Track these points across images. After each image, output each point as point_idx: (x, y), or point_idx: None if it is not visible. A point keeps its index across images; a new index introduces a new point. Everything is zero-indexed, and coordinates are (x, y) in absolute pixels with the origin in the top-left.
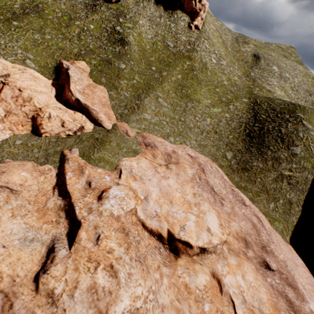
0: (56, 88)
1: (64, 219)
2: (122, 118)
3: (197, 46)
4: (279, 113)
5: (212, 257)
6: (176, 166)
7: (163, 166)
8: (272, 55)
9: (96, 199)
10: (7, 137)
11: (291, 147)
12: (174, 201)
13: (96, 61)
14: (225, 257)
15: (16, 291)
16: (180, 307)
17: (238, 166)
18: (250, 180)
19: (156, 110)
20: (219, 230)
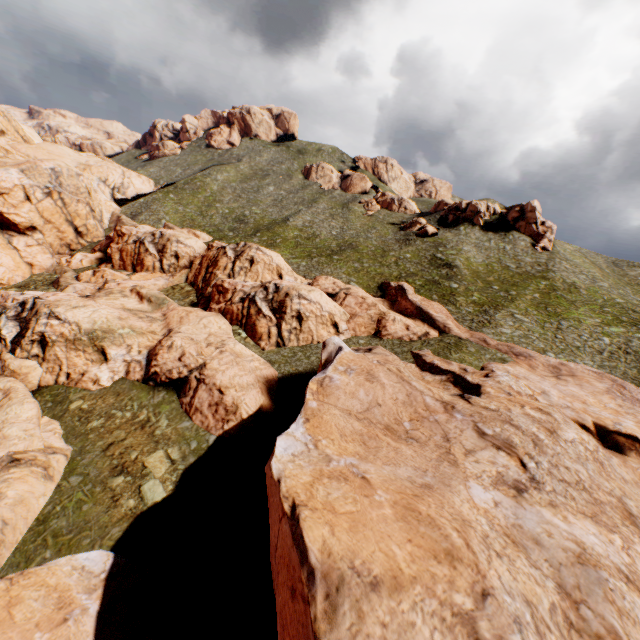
0: (386, 302)
1: (452, 387)
2: (473, 329)
3: (553, 266)
4: None
5: None
6: (572, 378)
7: (549, 377)
8: None
9: (482, 377)
10: (349, 337)
11: None
12: (588, 403)
13: (421, 282)
14: None
15: (451, 401)
16: None
17: None
18: None
19: (516, 324)
20: None
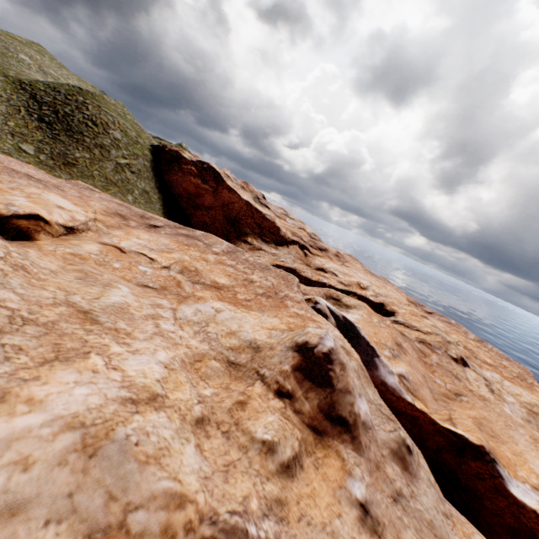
0: None
1: None
2: None
3: None
4: (70, 94)
5: (91, 236)
6: None
7: None
8: (5, 37)
9: None
10: None
11: (110, 132)
12: None
13: None
14: (108, 233)
15: None
16: (81, 268)
17: (56, 162)
18: (87, 176)
19: None
20: (78, 208)
